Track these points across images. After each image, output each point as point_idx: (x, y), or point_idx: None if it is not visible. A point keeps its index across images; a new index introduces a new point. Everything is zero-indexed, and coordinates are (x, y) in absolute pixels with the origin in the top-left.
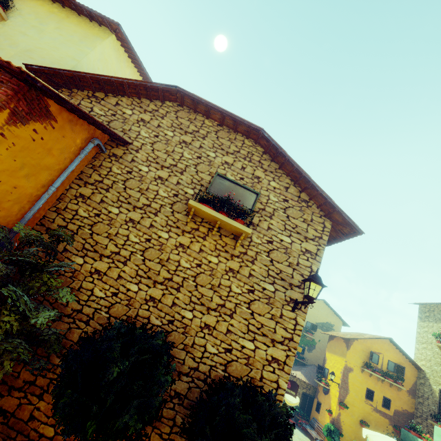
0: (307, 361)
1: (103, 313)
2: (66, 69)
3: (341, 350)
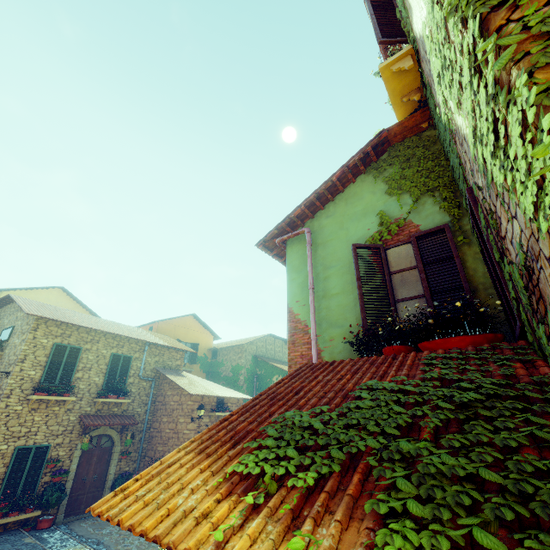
0: None
1: None
2: None
3: None
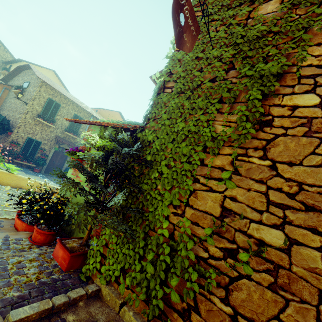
0: None
1: None
2: (4, 76)
3: None
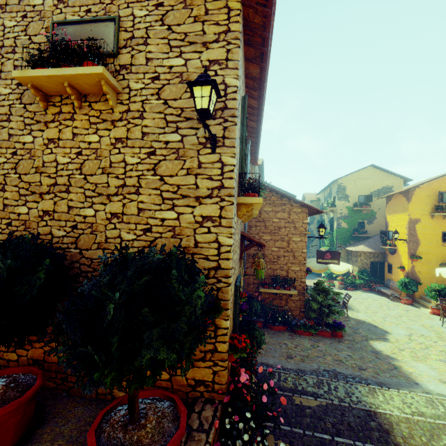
0: (370, 233)
1: None
2: None
3: (401, 206)
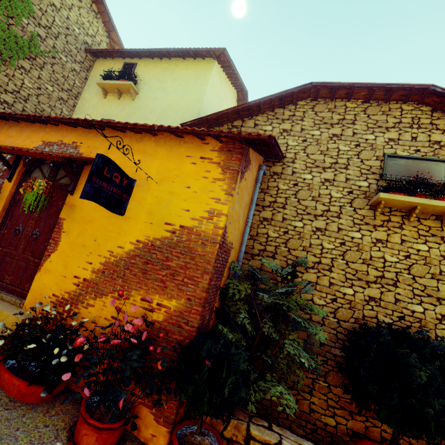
0: None
1: (330, 319)
2: (212, 114)
3: None
